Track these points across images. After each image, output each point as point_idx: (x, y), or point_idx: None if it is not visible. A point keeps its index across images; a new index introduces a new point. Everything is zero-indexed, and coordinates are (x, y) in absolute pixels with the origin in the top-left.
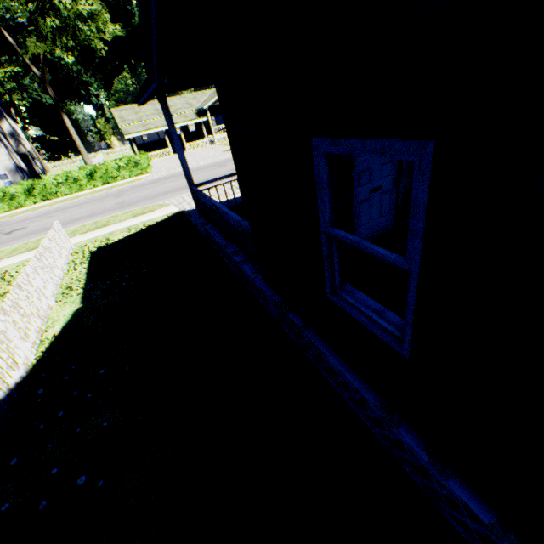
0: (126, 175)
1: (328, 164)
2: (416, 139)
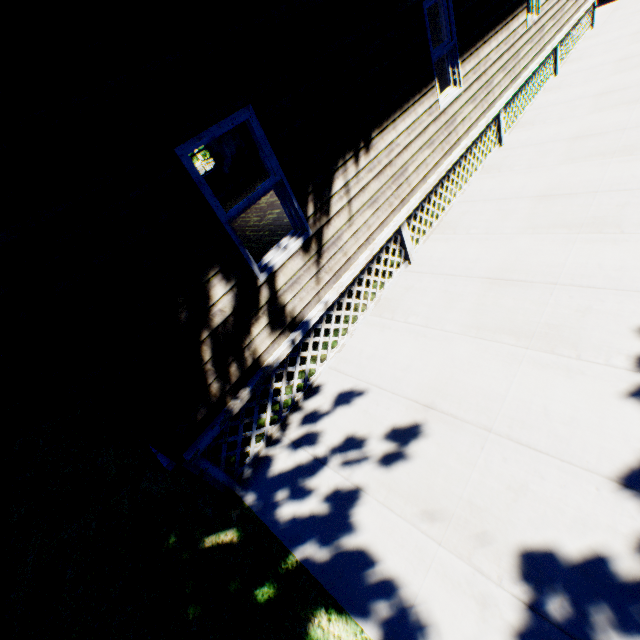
0: None
1: None
2: None
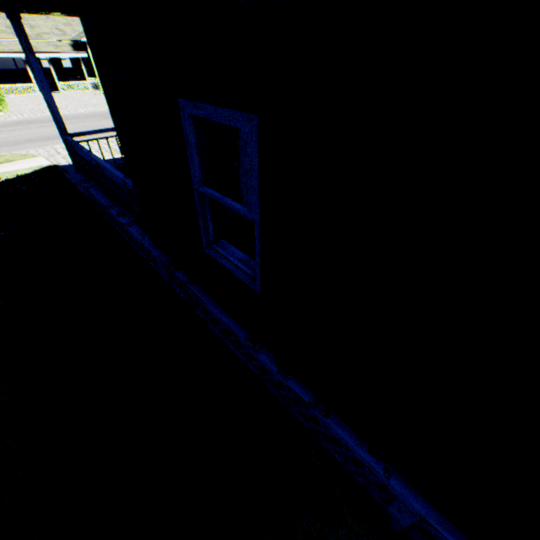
0: None
1: (196, 126)
2: (248, 113)
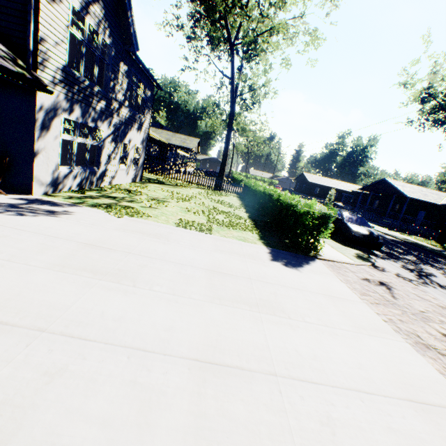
0: None
1: None
2: None
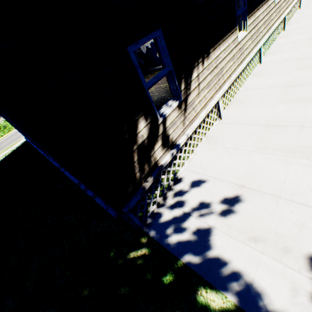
0: (2, 134)
1: None
2: None
